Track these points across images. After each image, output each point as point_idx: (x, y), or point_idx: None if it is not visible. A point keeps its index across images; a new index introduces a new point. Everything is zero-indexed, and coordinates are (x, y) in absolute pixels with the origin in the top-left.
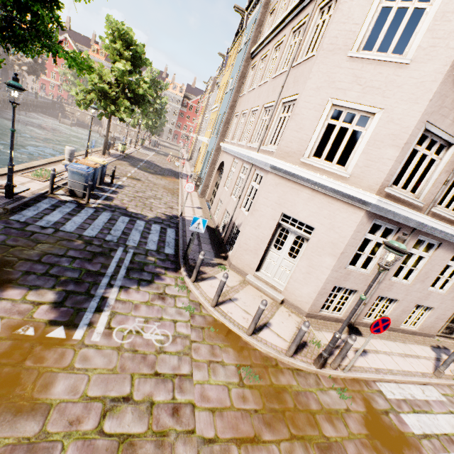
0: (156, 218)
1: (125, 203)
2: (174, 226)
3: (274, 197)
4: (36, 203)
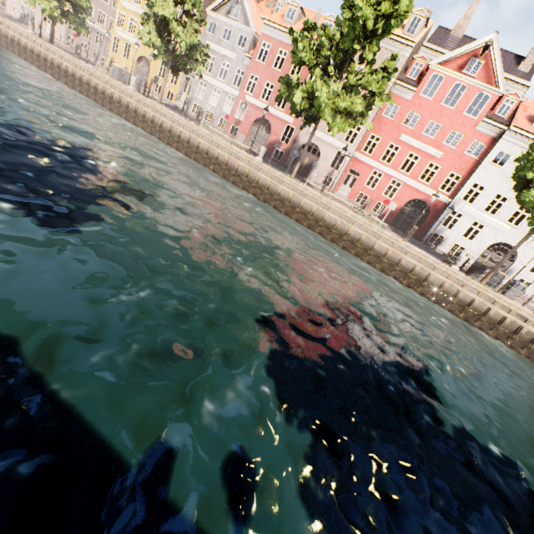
0: None
1: None
2: None
3: None
4: None
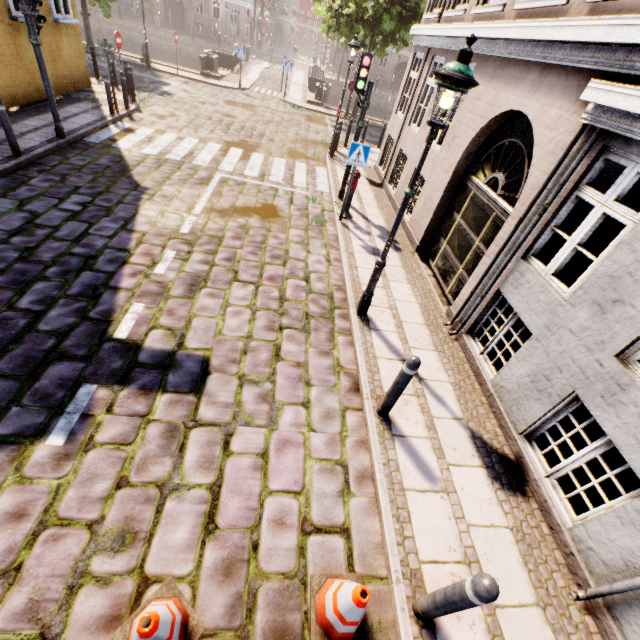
0: None
1: None
2: None
3: None
4: None
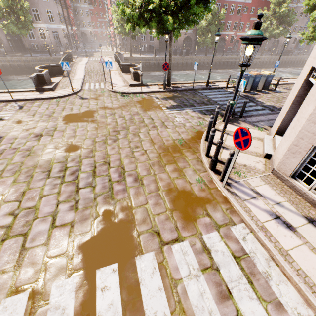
0: (270, 105)
1: (261, 97)
2: (275, 111)
3: (315, 51)
4: (214, 90)
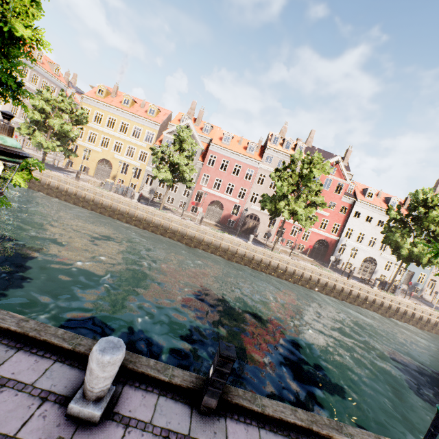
0: None
1: None
2: None
3: None
4: None
